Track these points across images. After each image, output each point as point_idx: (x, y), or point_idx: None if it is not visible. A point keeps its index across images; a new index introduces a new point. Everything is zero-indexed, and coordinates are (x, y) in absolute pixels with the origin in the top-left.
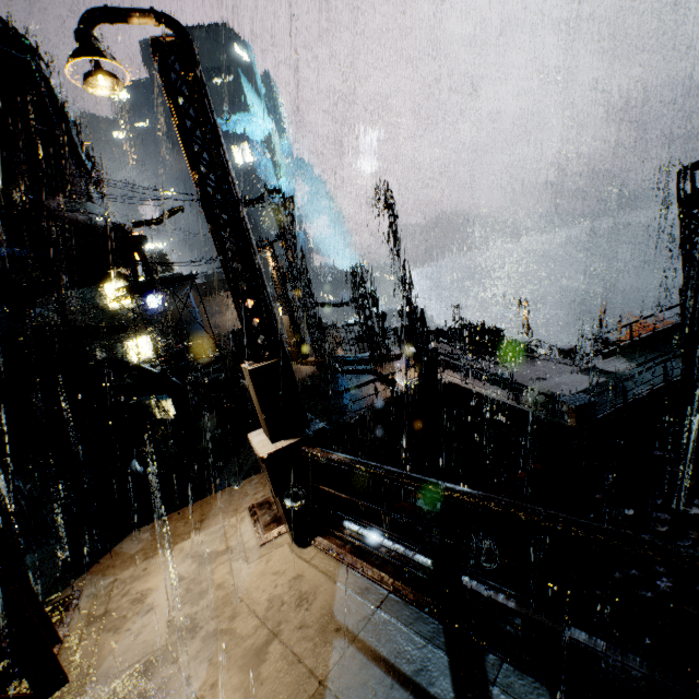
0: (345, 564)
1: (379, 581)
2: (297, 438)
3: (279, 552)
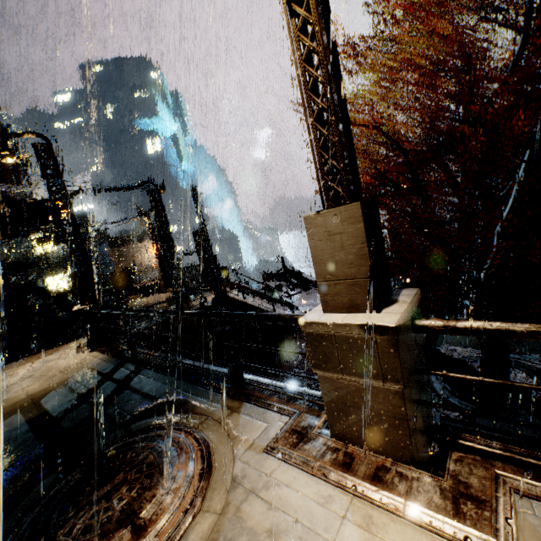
0: (103, 353)
1: (111, 354)
2: (92, 304)
3: (80, 355)
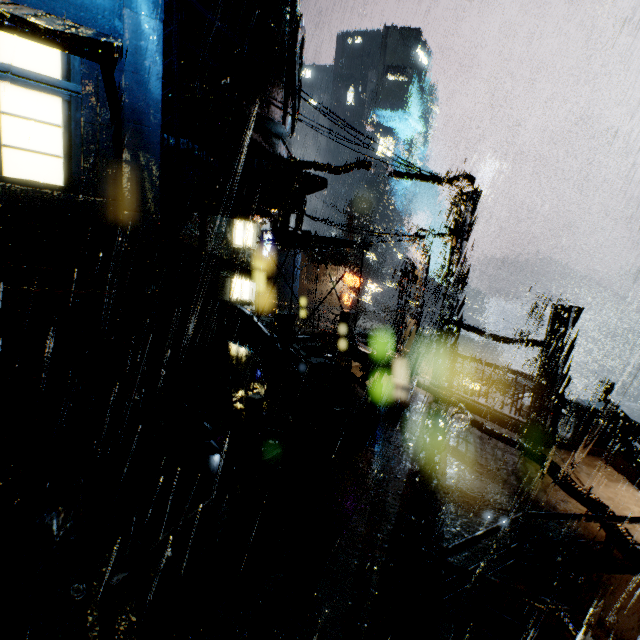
0: None
1: None
2: None
3: None
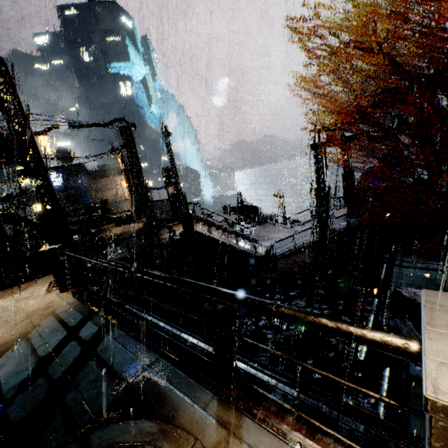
0: (73, 296)
1: (80, 299)
2: (61, 244)
3: (51, 295)
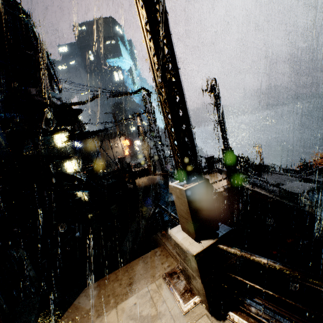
0: None
1: None
2: (216, 239)
3: None
